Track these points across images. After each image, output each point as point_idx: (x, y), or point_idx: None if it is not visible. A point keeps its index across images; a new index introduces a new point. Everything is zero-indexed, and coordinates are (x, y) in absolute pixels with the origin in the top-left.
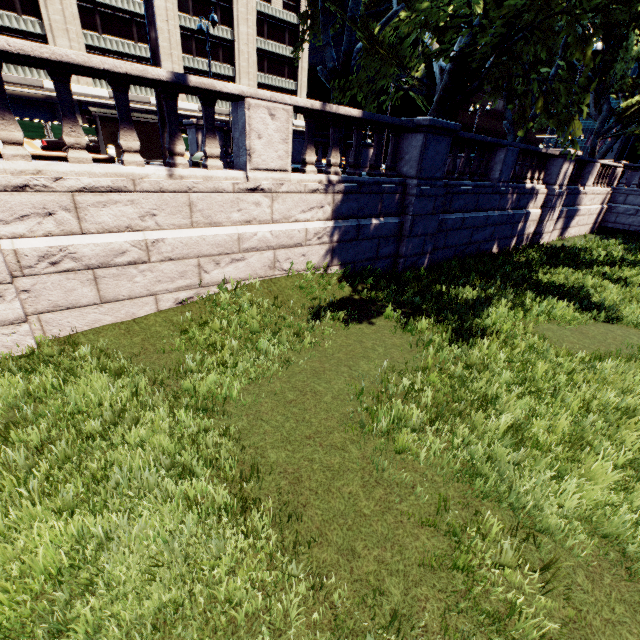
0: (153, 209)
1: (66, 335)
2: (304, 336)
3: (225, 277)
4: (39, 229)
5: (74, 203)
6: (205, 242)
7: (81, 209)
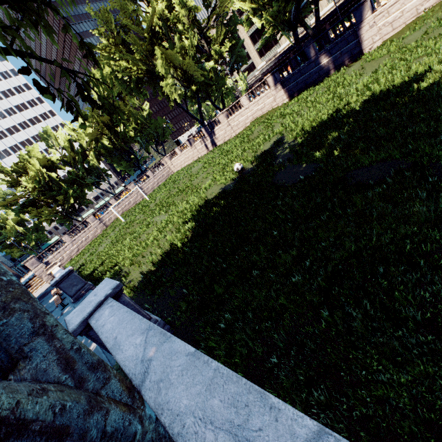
0: (403, 2)
1: (386, 40)
2: (441, 13)
3: (425, 8)
4: (382, 20)
5: (387, 12)
6: (417, 2)
7: (388, 12)
